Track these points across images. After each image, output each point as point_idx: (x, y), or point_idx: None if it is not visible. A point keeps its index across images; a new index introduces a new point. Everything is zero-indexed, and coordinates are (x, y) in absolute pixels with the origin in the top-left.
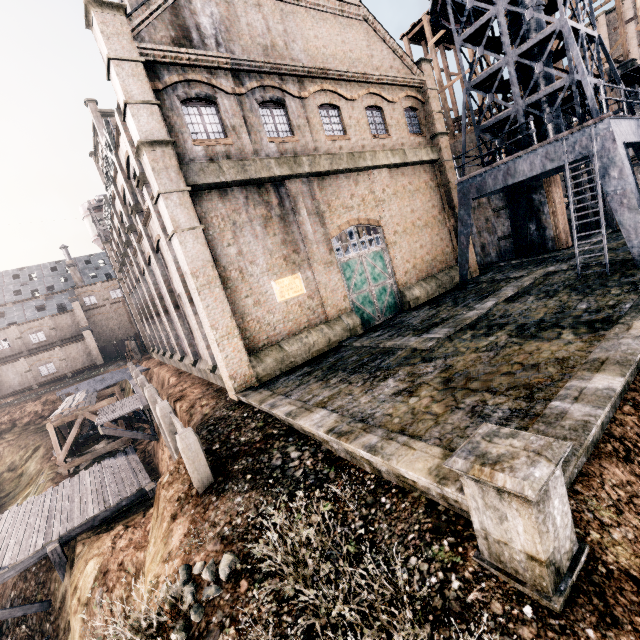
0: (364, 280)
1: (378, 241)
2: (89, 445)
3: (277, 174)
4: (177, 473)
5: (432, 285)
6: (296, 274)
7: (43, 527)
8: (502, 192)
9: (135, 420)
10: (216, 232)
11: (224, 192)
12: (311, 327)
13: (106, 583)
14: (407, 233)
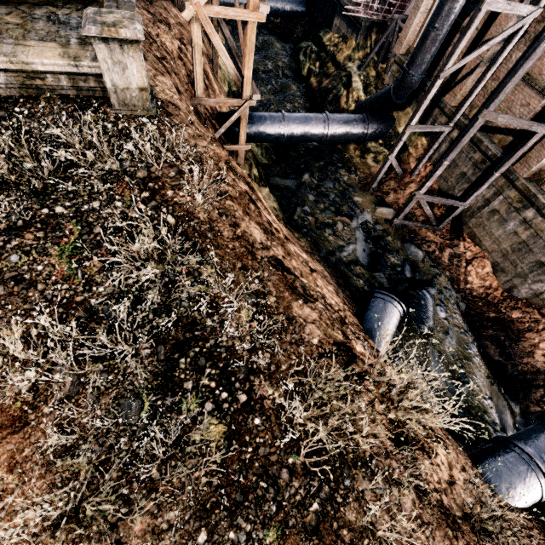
0: None
1: None
2: None
3: None
4: None
5: None
6: None
7: None
8: None
9: None
10: None
11: None
12: None
13: None
14: None
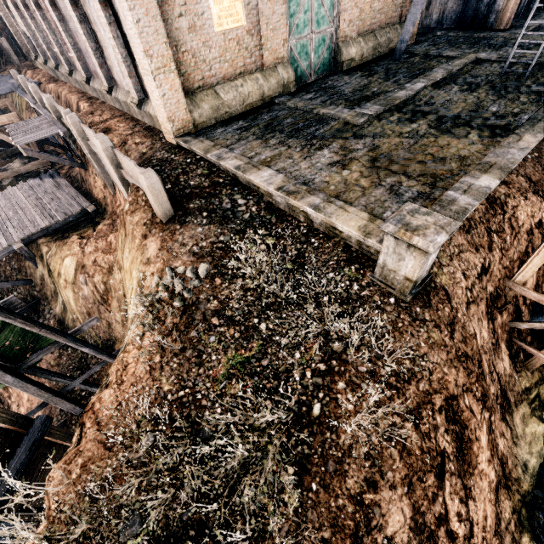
0: (307, 22)
1: None
2: (2, 162)
3: None
4: (137, 204)
5: (369, 46)
6: None
7: None
8: None
9: (51, 144)
10: None
11: None
12: (246, 74)
13: (86, 272)
14: None
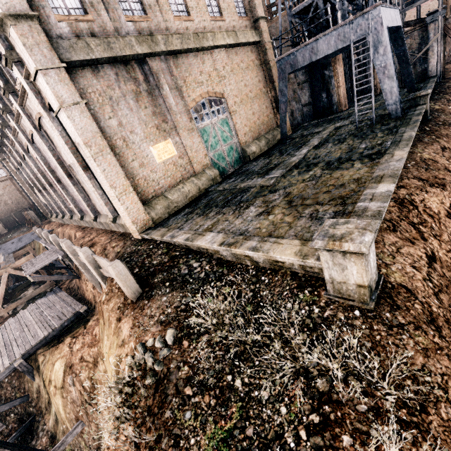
0: (217, 142)
1: (224, 110)
2: (19, 293)
3: (139, 52)
4: (111, 293)
5: (263, 142)
6: (168, 140)
7: (4, 353)
8: (305, 68)
9: (55, 268)
10: (96, 106)
11: (96, 69)
12: (184, 180)
13: (73, 372)
14: (243, 103)
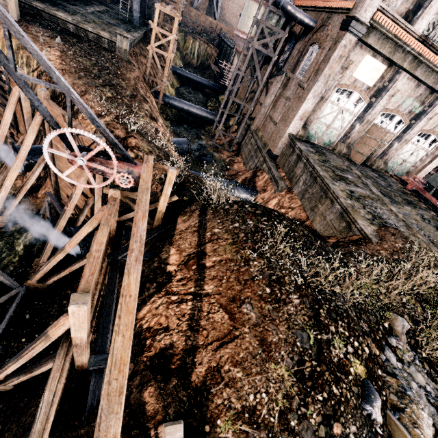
0: None
1: None
2: None
3: None
4: None
5: None
6: None
7: None
8: None
9: None
10: None
11: None
12: None
13: None
14: None
